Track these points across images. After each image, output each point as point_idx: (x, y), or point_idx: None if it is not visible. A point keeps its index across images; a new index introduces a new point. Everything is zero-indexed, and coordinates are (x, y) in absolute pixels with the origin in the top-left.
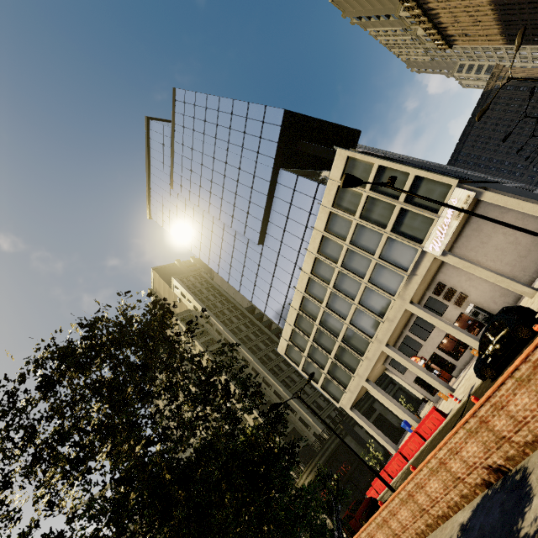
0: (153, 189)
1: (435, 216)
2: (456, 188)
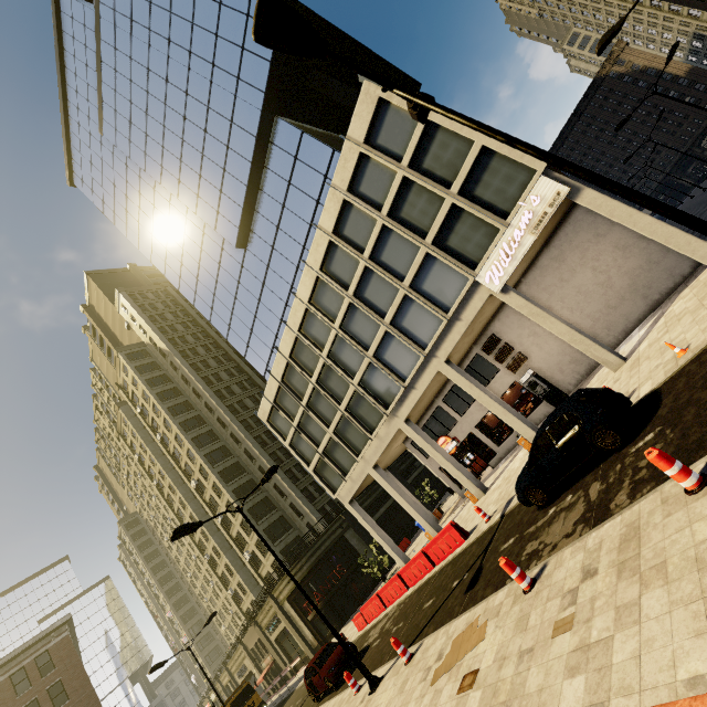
0: (74, 132)
1: (502, 224)
2: (542, 177)
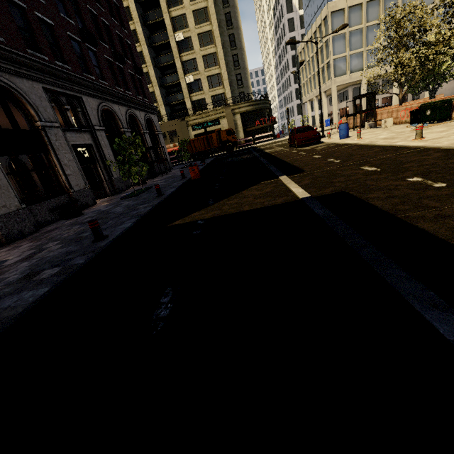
0: None
1: None
2: None
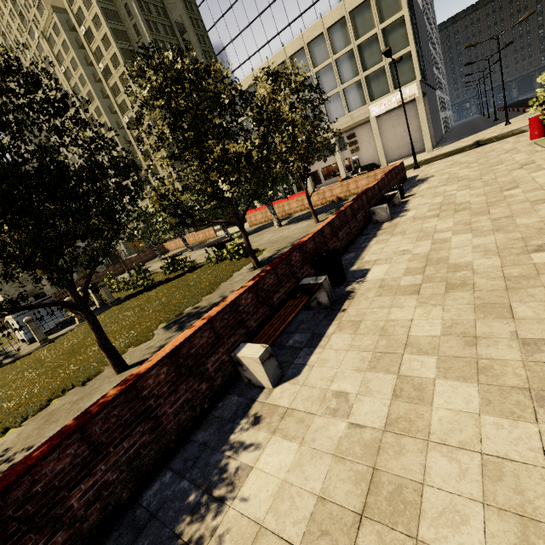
0: None
1: (392, 91)
2: (416, 84)
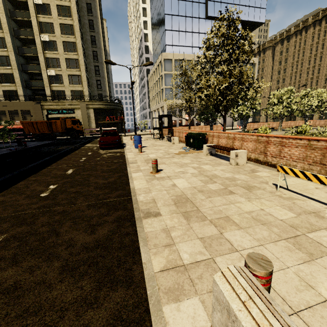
0: None
1: None
2: None
